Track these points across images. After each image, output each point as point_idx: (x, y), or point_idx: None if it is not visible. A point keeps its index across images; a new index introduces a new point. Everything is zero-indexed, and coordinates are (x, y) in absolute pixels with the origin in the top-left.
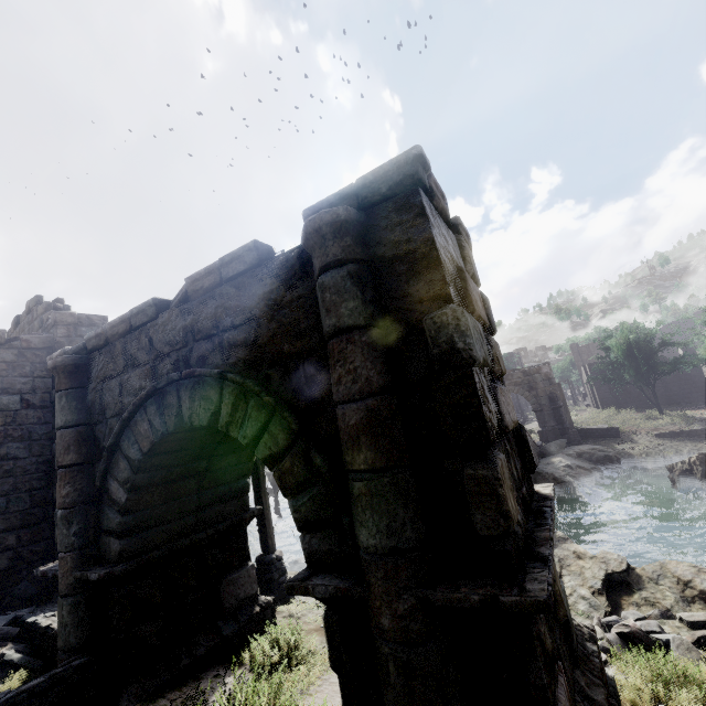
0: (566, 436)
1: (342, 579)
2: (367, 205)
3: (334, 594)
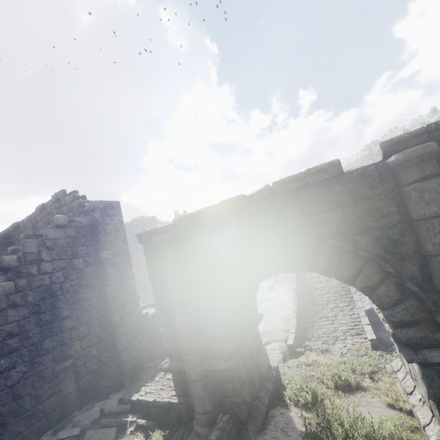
0: None
1: None
2: (438, 140)
3: None
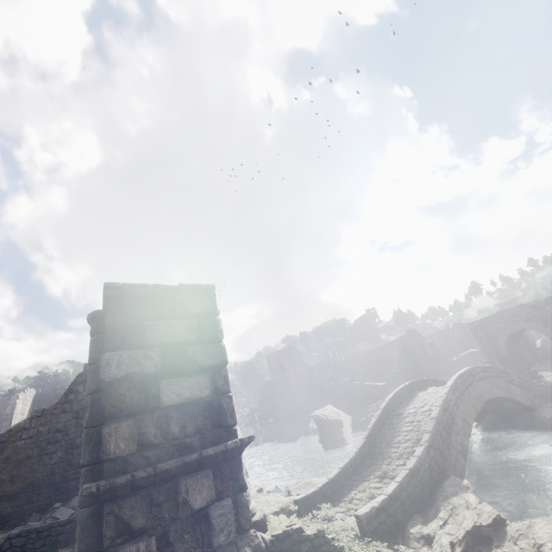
0: None
1: None
2: (104, 307)
3: None
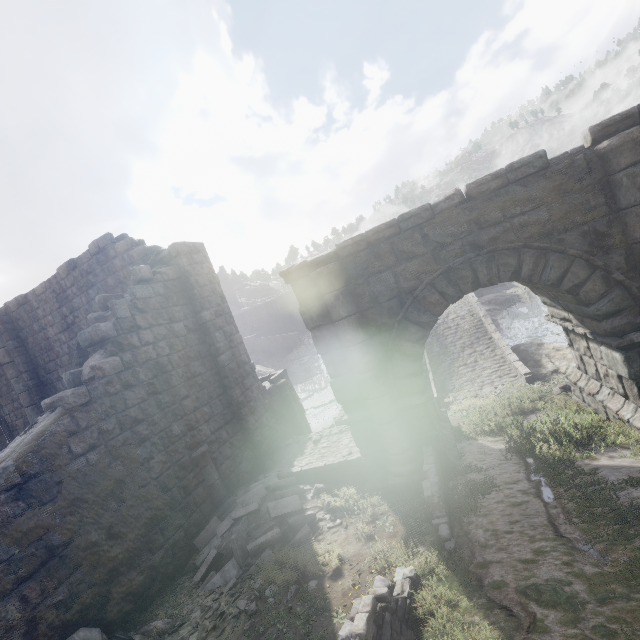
0: None
1: None
2: None
3: None
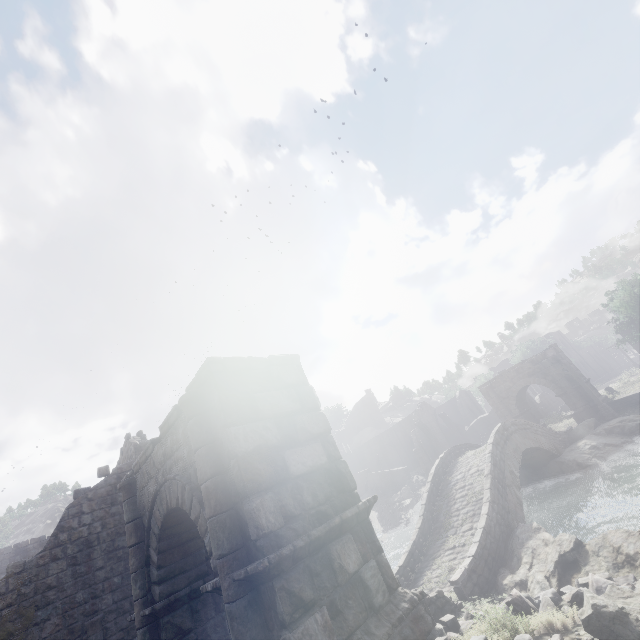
0: (600, 412)
1: (218, 578)
2: (201, 385)
3: (213, 586)
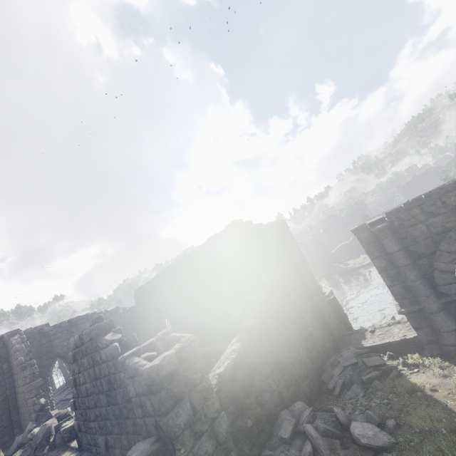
0: None
1: None
2: None
3: None
